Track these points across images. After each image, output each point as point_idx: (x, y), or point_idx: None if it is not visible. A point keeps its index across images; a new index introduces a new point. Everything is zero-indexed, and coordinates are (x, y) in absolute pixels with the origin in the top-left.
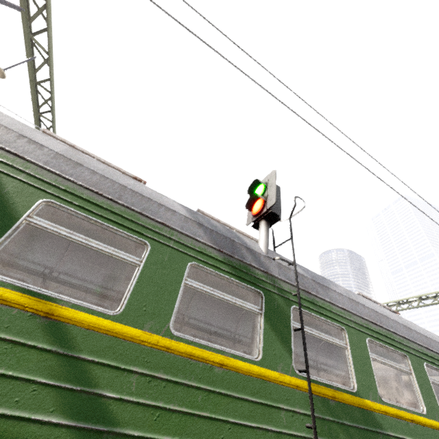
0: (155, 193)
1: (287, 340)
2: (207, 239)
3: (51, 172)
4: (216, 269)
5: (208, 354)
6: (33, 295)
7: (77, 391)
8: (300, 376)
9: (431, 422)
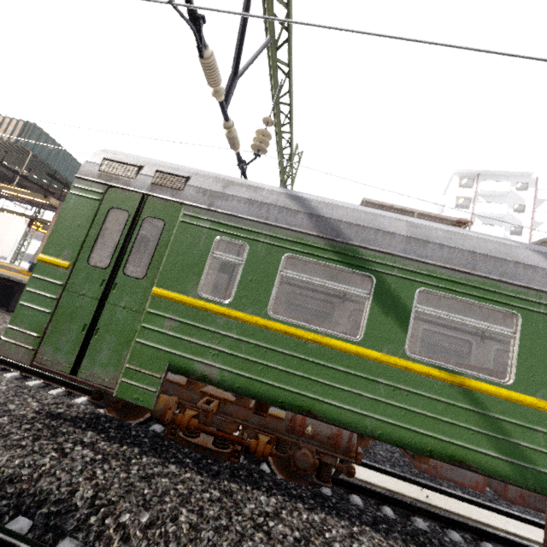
0: (501, 245)
1: None
2: None
3: (411, 260)
4: None
5: None
6: (445, 371)
7: (499, 438)
8: None
9: None
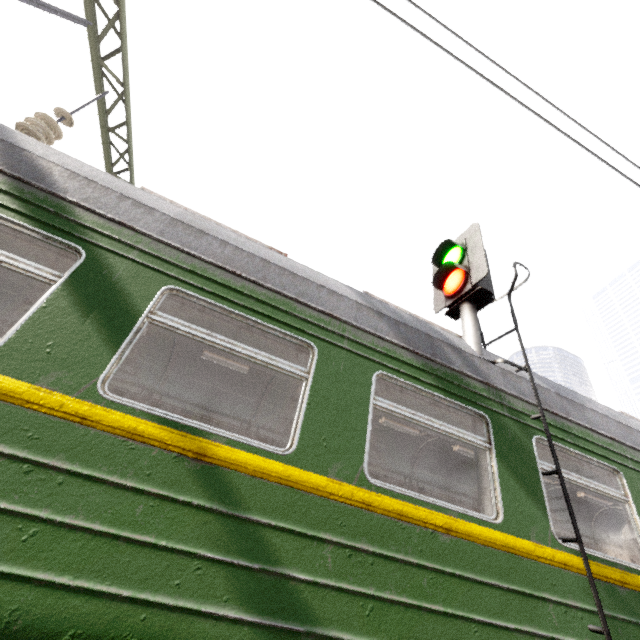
0: (308, 269)
1: (535, 490)
2: (393, 335)
3: (170, 246)
4: (414, 380)
5: (426, 514)
6: (175, 428)
7: (255, 570)
8: (565, 548)
9: None
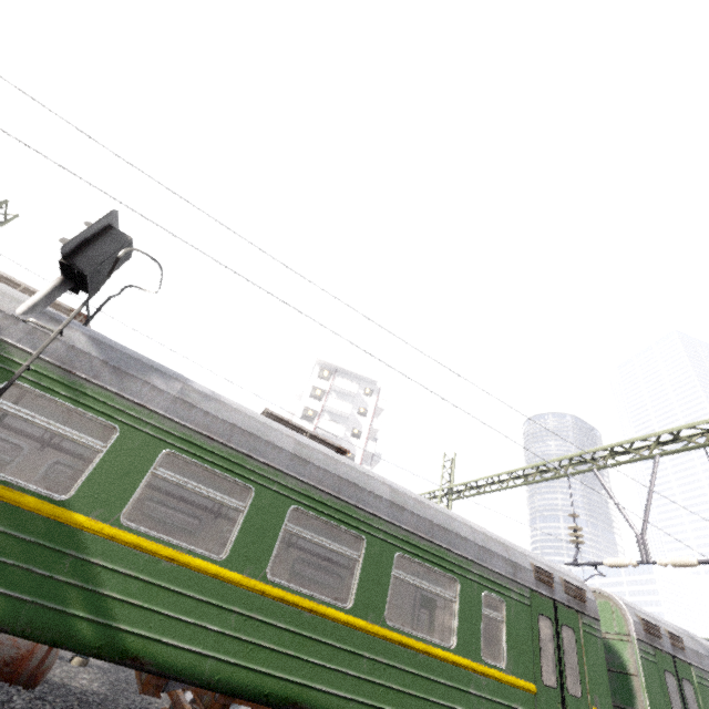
0: None
1: None
2: None
3: None
4: None
5: None
6: None
7: None
8: None
9: (220, 572)
